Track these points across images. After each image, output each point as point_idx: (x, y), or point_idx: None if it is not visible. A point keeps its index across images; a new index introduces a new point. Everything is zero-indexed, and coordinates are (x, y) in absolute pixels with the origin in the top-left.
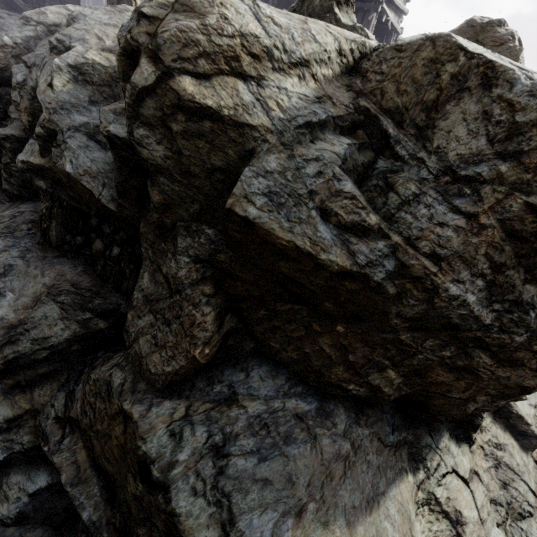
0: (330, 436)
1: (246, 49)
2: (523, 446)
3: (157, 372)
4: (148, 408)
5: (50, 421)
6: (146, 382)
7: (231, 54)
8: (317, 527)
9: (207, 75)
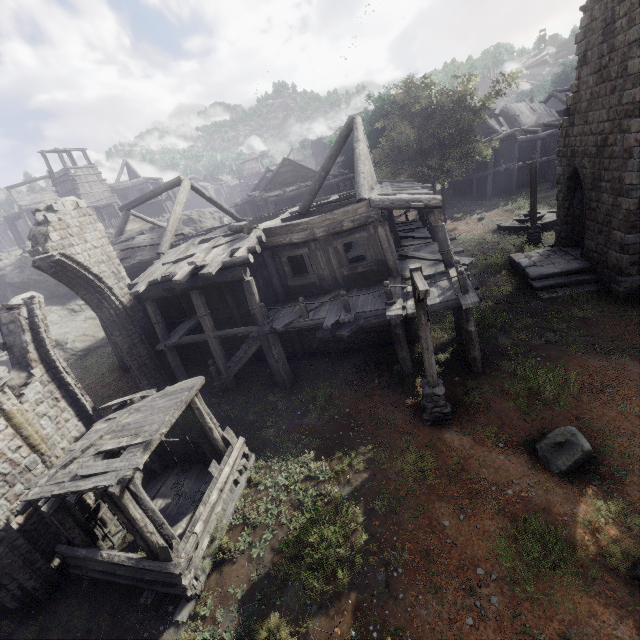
0: None
1: (3, 268)
2: None
3: None
4: None
5: None
6: None
7: (2, 269)
8: None
9: (0, 272)
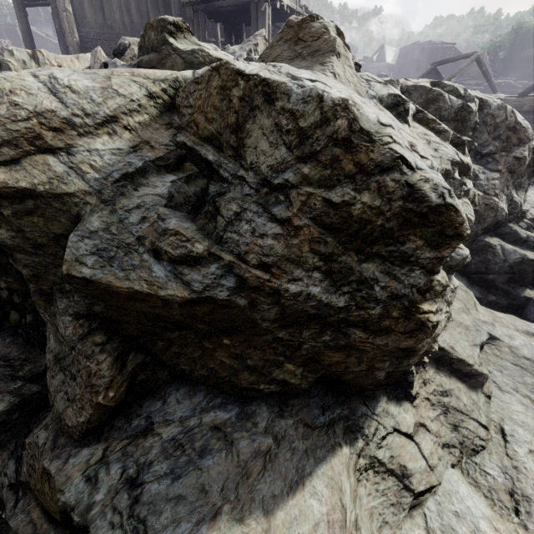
0: (248, 437)
1: (45, 126)
2: (472, 386)
3: (73, 425)
4: (65, 461)
5: (5, 489)
6: (66, 436)
7: (32, 135)
8: (232, 525)
9: (16, 160)
